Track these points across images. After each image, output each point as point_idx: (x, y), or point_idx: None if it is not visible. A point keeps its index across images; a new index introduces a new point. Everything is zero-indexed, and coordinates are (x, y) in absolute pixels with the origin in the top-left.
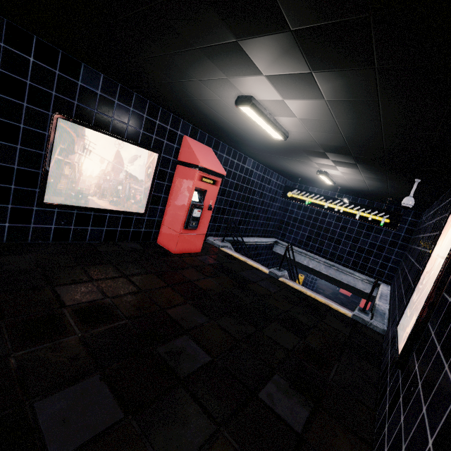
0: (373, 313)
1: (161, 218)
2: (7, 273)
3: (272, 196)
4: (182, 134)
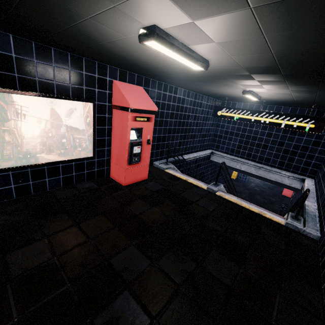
0: (304, 217)
1: (109, 157)
2: None
3: (204, 116)
4: (112, 79)
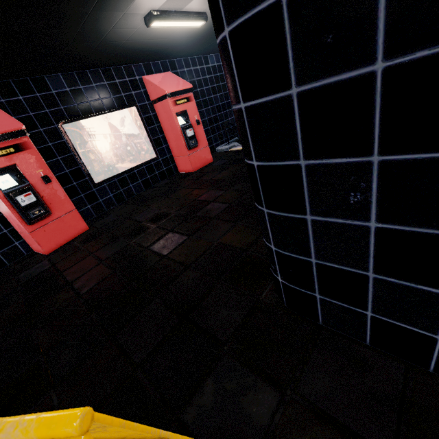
0: None
1: (170, 154)
2: (107, 225)
3: None
4: (140, 77)
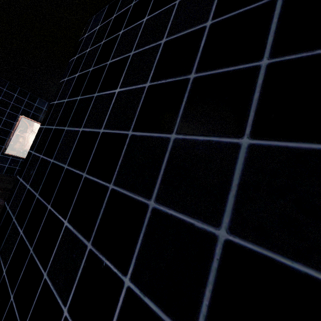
0: None
1: None
2: None
3: None
4: None
